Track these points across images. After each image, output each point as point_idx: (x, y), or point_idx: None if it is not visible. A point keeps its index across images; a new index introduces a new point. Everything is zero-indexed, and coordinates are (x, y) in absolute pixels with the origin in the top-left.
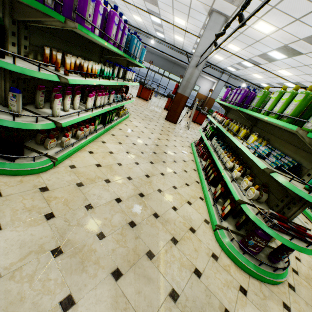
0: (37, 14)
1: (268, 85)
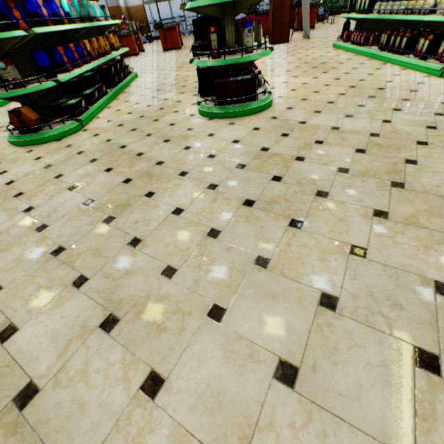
0: None
1: None
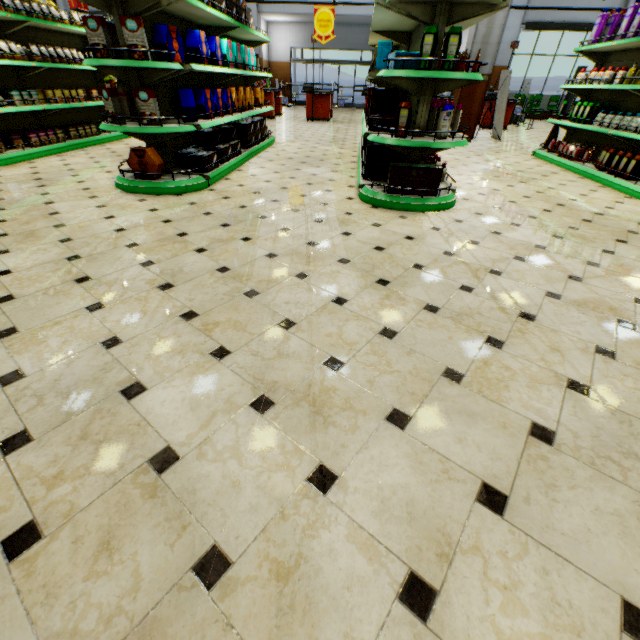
0: (476, 9)
1: None
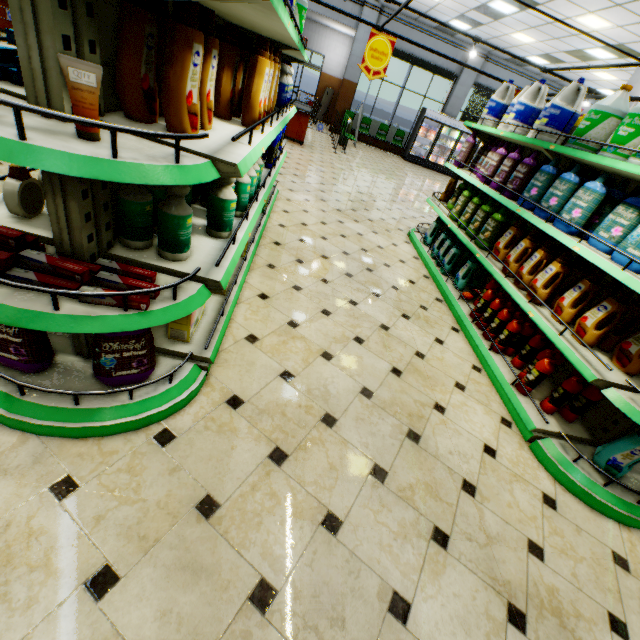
0: None
1: (465, 23)
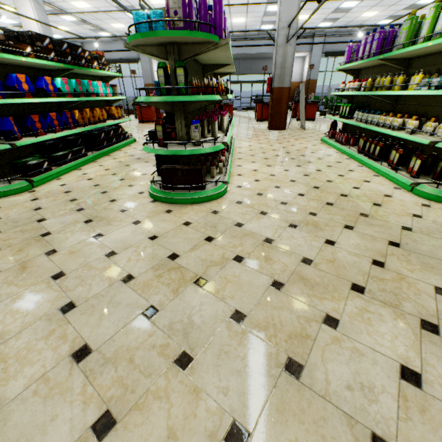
0: (199, 47)
1: (390, 19)
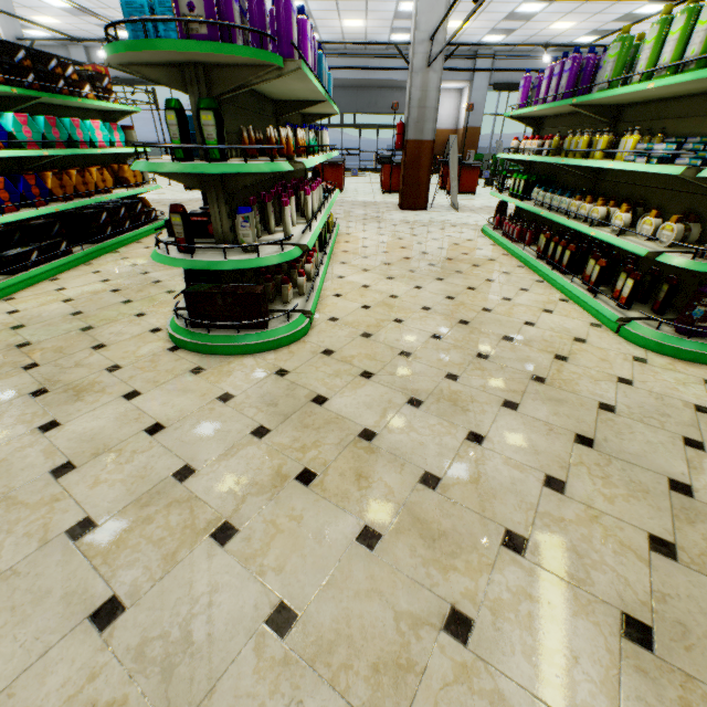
0: (246, 73)
1: (594, 36)
